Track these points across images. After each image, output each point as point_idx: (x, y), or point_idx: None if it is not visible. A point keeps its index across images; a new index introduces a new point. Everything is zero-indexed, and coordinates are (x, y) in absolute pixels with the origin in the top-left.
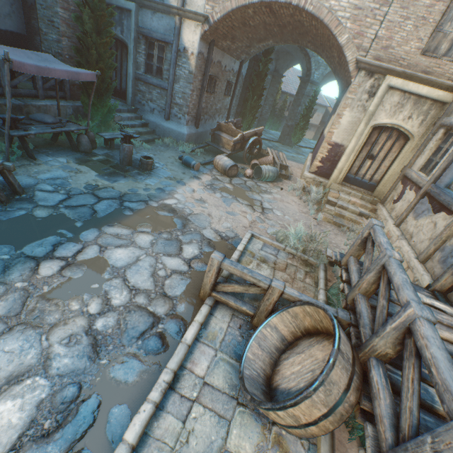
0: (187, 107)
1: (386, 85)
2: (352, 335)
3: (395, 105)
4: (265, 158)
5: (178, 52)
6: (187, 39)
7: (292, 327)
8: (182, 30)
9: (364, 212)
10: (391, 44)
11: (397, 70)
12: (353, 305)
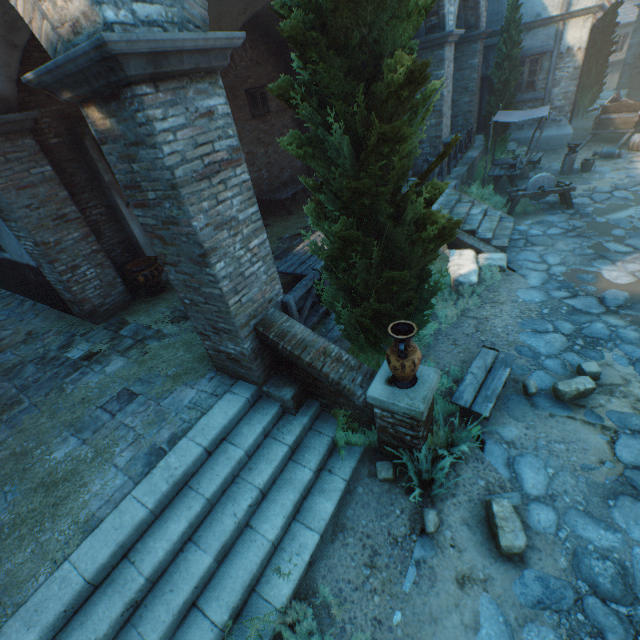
0: (570, 105)
1: None
2: None
3: None
4: None
5: (558, 56)
6: (571, 38)
7: None
8: (565, 33)
9: None
10: None
11: None
12: None
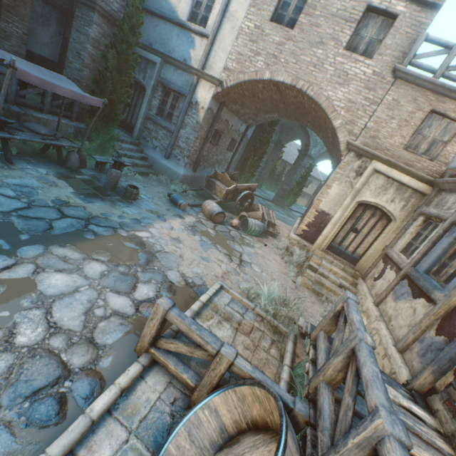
0: (189, 151)
1: (372, 168)
2: (308, 441)
3: (379, 187)
4: (254, 213)
5: (190, 104)
6: (200, 95)
7: (237, 413)
8: (198, 88)
9: (344, 284)
10: (378, 135)
11: (382, 157)
12: (316, 395)
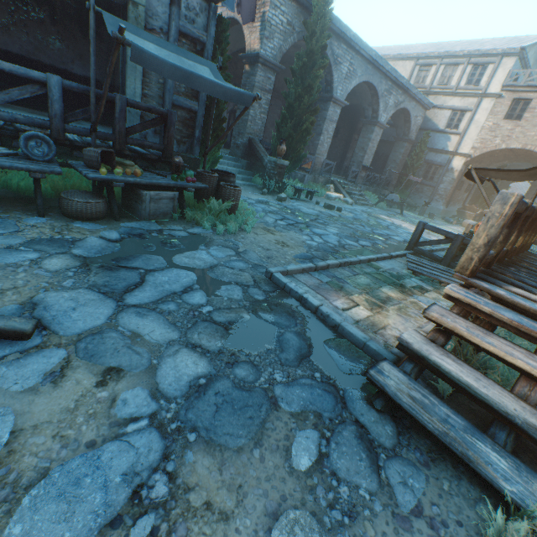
0: (446, 195)
1: None
2: None
3: None
4: None
5: (447, 170)
6: (454, 164)
7: None
8: (452, 161)
9: None
10: None
11: None
12: None
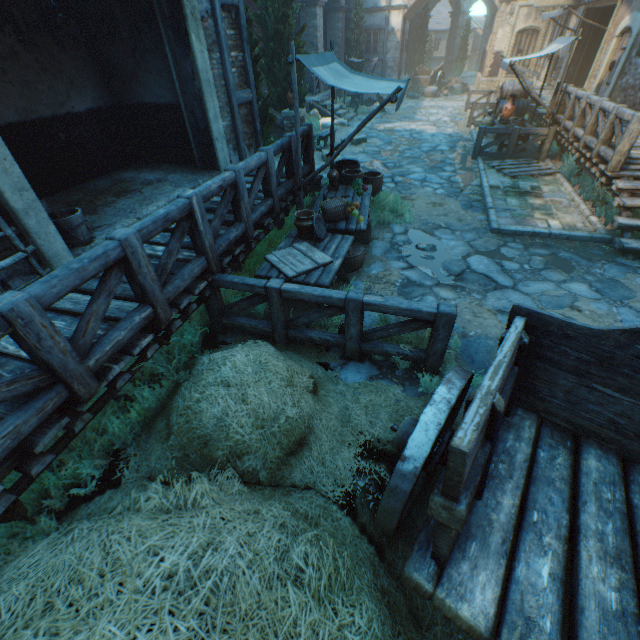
0: (397, 66)
1: (518, 7)
2: None
3: (525, 16)
4: (449, 85)
5: (388, 33)
6: (393, 23)
7: None
8: (390, 19)
9: None
10: None
11: None
12: None
